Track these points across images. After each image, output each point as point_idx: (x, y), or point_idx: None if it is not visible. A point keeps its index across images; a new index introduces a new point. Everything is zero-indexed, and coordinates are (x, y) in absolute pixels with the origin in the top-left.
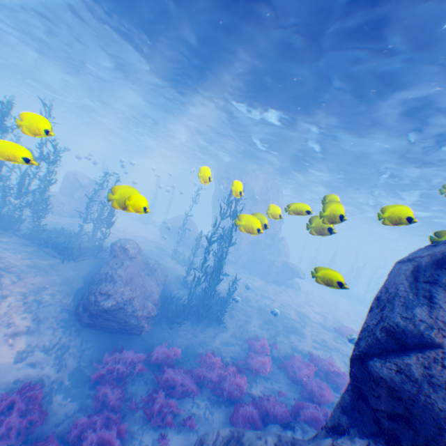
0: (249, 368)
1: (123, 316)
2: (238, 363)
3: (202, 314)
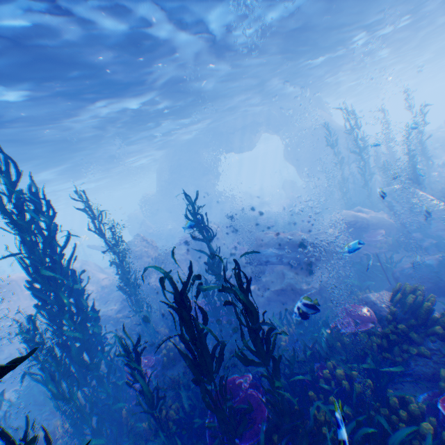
0: None
1: None
2: None
3: None
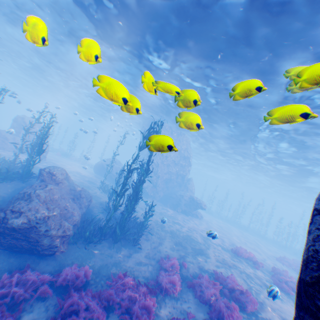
0: (159, 288)
1: (34, 234)
2: (150, 283)
3: (119, 236)
